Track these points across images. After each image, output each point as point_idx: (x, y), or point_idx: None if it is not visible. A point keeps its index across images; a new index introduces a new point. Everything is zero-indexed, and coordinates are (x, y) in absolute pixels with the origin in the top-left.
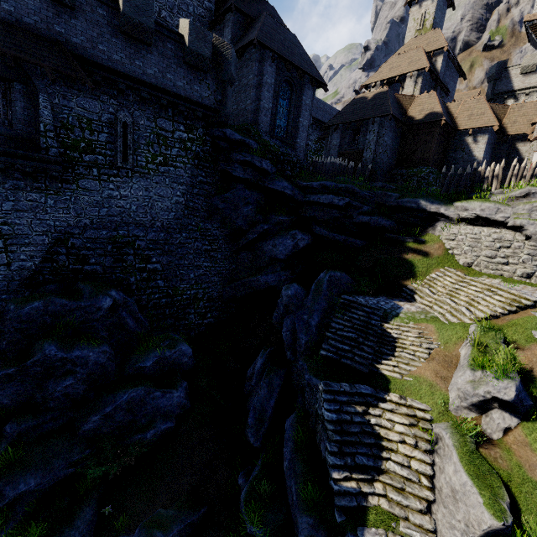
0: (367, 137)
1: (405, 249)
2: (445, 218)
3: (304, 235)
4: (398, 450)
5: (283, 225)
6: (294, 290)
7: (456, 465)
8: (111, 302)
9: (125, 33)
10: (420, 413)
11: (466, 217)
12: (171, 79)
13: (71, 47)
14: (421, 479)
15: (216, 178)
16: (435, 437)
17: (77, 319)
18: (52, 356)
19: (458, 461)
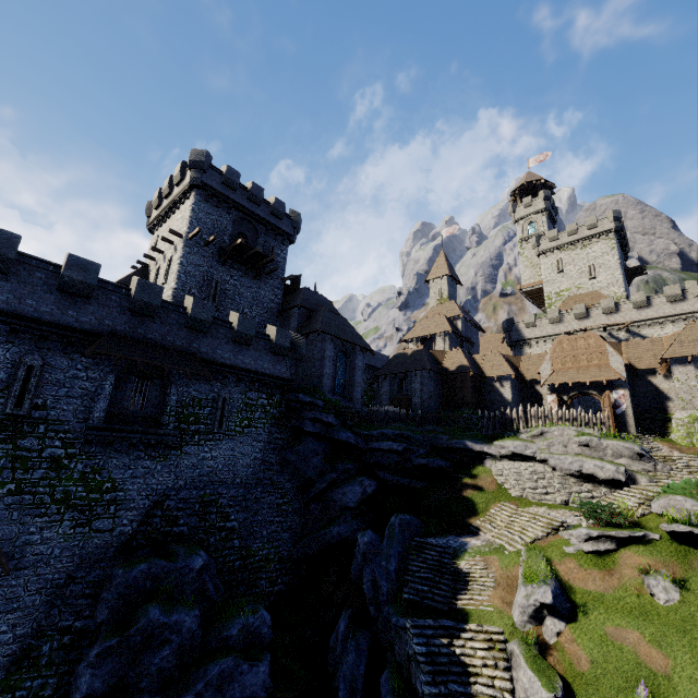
0: (413, 385)
1: (464, 487)
2: (490, 456)
3: (371, 481)
4: (483, 673)
5: (350, 472)
6: (370, 537)
7: (524, 667)
8: (202, 562)
9: (235, 341)
10: (495, 635)
11: (505, 454)
12: (261, 364)
13: (200, 354)
14: (504, 694)
15: (288, 433)
16: (509, 654)
17: (172, 582)
18: (155, 620)
19: (524, 663)
